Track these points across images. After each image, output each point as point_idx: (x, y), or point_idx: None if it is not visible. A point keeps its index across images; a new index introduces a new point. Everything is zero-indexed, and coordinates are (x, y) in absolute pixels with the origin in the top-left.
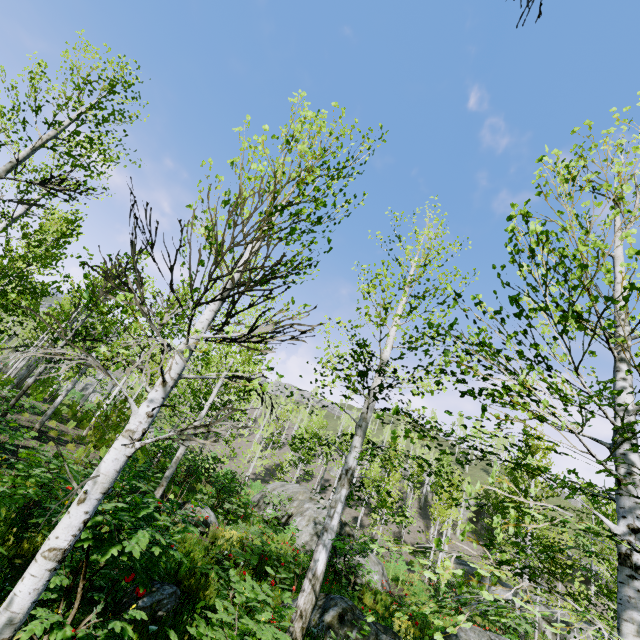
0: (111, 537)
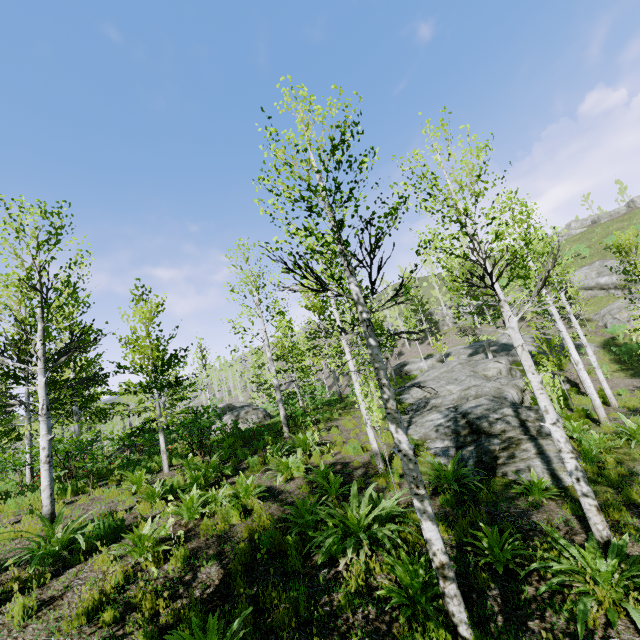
0: None
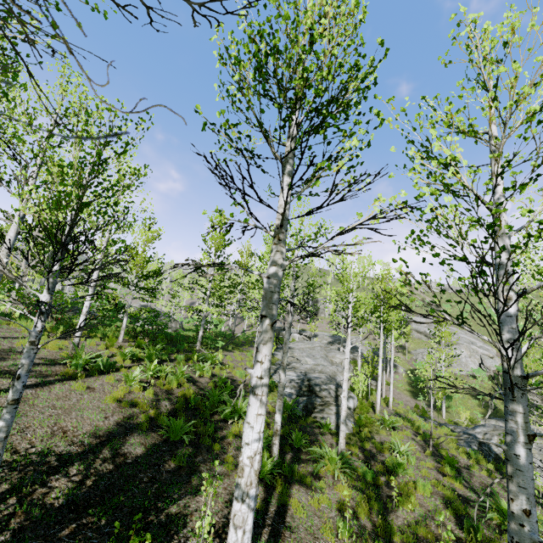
0: None
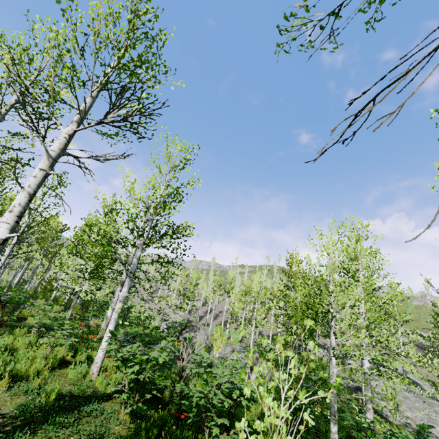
0: (2, 293)
